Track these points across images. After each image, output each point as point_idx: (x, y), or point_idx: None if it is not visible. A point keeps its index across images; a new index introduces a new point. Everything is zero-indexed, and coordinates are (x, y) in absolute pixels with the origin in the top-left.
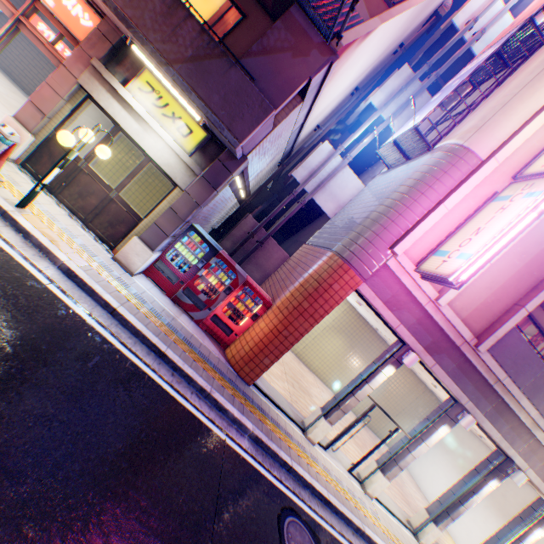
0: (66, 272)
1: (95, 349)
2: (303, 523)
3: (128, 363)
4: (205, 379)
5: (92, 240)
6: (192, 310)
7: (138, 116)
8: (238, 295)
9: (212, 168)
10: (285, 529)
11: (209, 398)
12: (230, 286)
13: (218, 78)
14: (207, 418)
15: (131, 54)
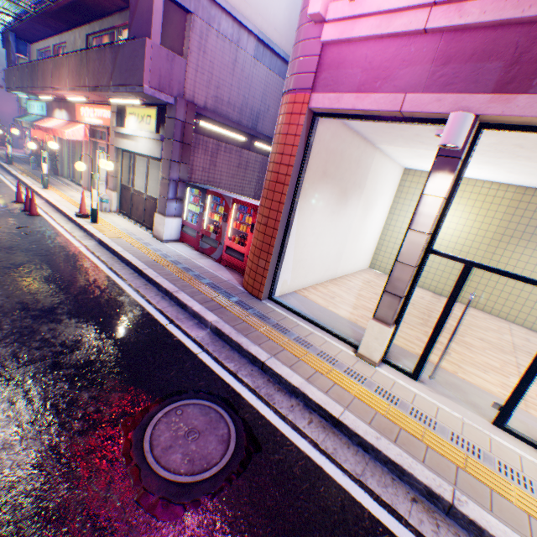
0: (100, 242)
1: (78, 268)
2: (232, 418)
3: (101, 275)
4: (177, 286)
5: (143, 232)
6: (212, 253)
7: (133, 137)
8: (237, 218)
9: (167, 128)
10: (174, 404)
11: (173, 298)
12: (224, 213)
13: (123, 64)
14: (157, 310)
15: (125, 110)
